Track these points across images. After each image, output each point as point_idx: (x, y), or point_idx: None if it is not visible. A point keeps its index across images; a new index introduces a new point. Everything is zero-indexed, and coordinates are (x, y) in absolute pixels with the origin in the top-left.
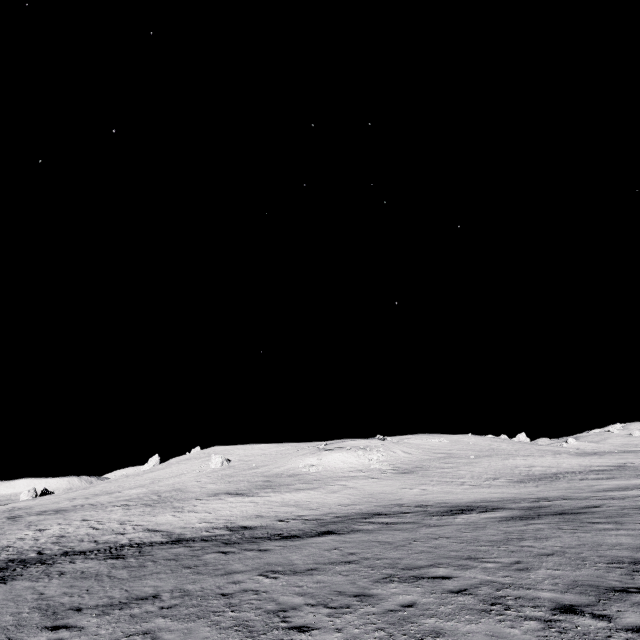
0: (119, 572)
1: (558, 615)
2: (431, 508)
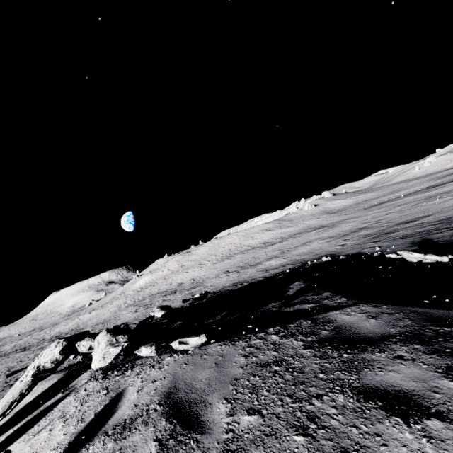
0: None
1: None
2: (65, 334)
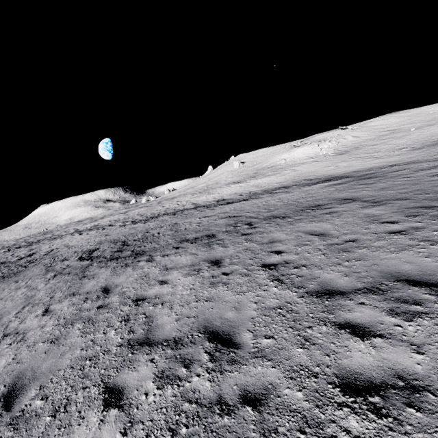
0: (169, 219)
1: (242, 225)
2: (314, 181)
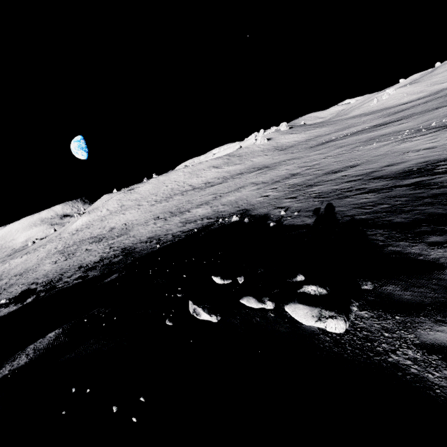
0: None
1: None
2: None
